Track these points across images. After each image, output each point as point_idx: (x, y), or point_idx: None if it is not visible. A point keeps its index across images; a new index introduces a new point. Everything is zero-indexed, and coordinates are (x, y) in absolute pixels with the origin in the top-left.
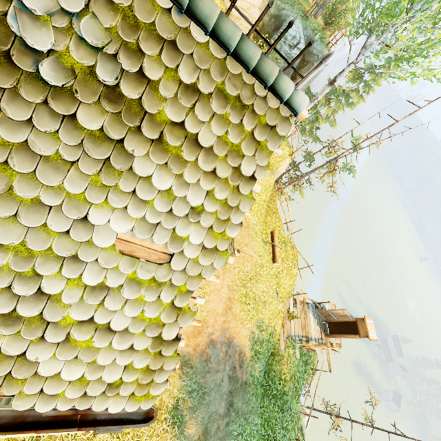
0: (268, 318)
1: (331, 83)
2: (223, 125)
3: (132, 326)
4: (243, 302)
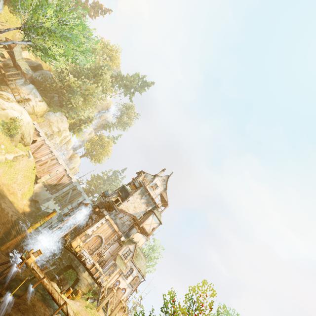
0: None
1: None
2: (144, 259)
3: (143, 270)
4: None
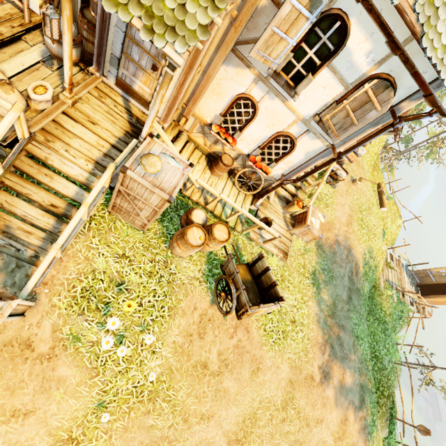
0: (376, 250)
1: None
2: None
3: None
4: (360, 224)
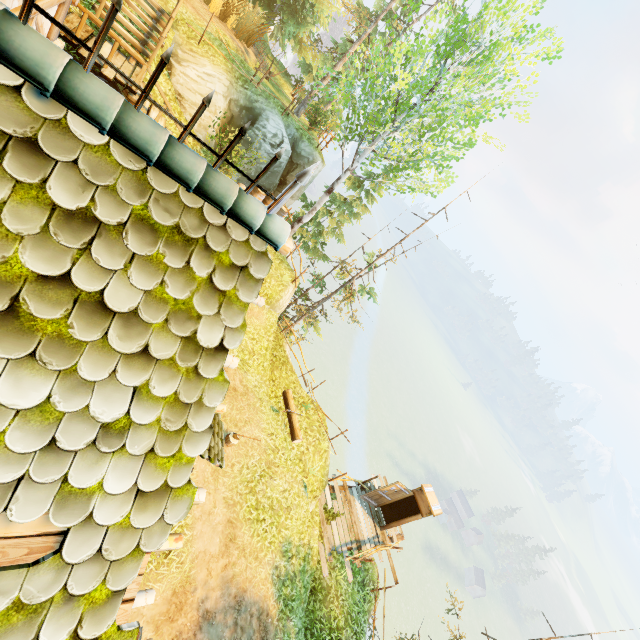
0: (297, 532)
1: (328, 192)
2: (154, 272)
3: None
4: (254, 520)
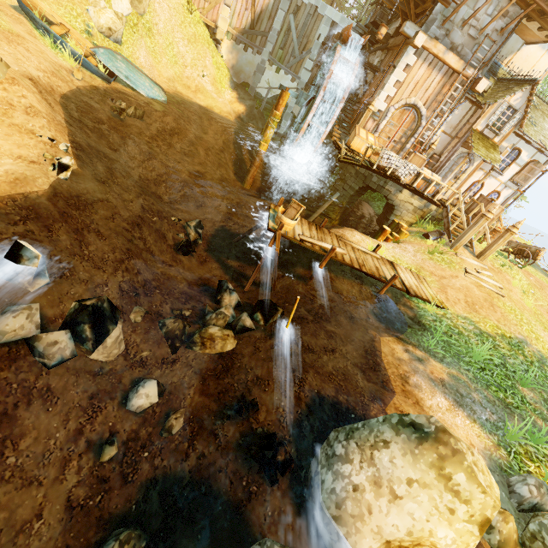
0: None
1: None
2: None
3: None
4: None
